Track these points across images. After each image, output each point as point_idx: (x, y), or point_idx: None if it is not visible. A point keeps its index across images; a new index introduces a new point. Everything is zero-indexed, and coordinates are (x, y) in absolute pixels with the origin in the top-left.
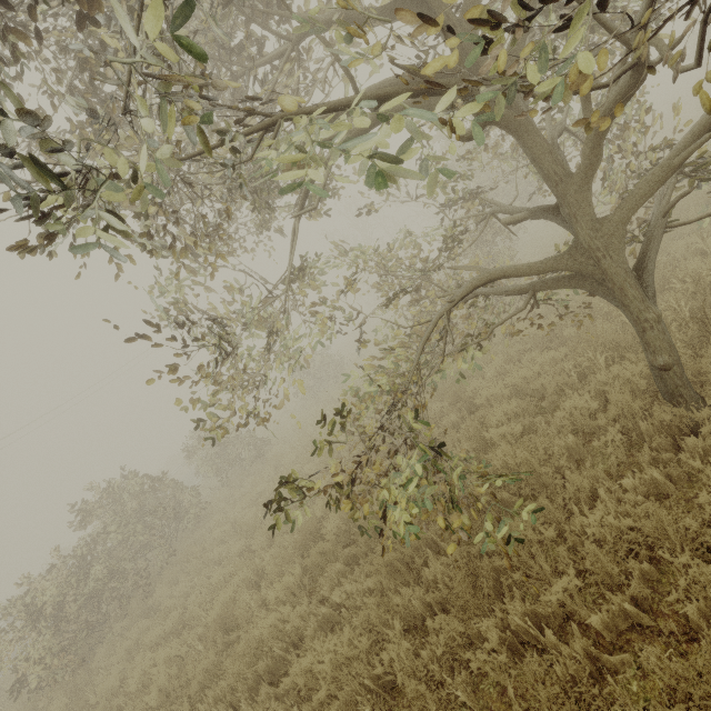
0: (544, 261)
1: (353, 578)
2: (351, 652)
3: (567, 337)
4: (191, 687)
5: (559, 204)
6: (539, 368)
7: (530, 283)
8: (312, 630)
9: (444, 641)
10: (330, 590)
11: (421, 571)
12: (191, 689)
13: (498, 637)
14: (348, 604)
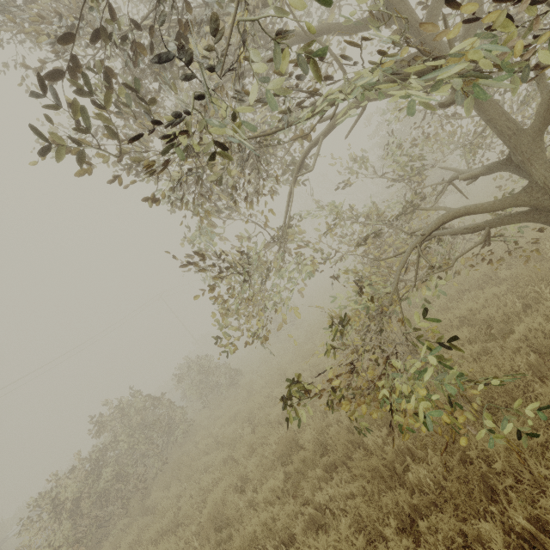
0: (502, 199)
1: (333, 483)
2: (349, 549)
3: (502, 277)
4: None
5: (512, 154)
6: (483, 301)
7: (485, 221)
8: (300, 530)
9: (442, 543)
10: (312, 494)
11: (402, 476)
12: None
13: (501, 539)
14: (332, 507)
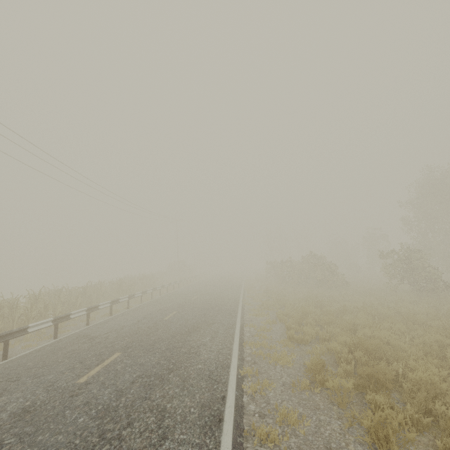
0: None
1: None
2: None
3: None
4: None
5: None
6: None
7: None
8: None
9: None
10: None
11: None
12: None
13: None
14: None
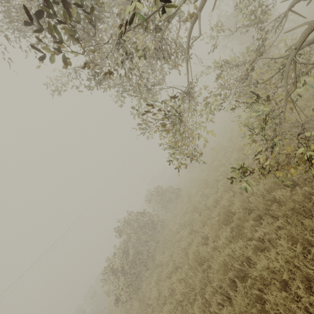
0: None
1: (263, 226)
2: (292, 253)
3: None
4: (195, 289)
5: None
6: None
7: None
8: (251, 253)
9: None
10: (251, 234)
11: (312, 209)
12: (197, 289)
13: None
14: (268, 237)
